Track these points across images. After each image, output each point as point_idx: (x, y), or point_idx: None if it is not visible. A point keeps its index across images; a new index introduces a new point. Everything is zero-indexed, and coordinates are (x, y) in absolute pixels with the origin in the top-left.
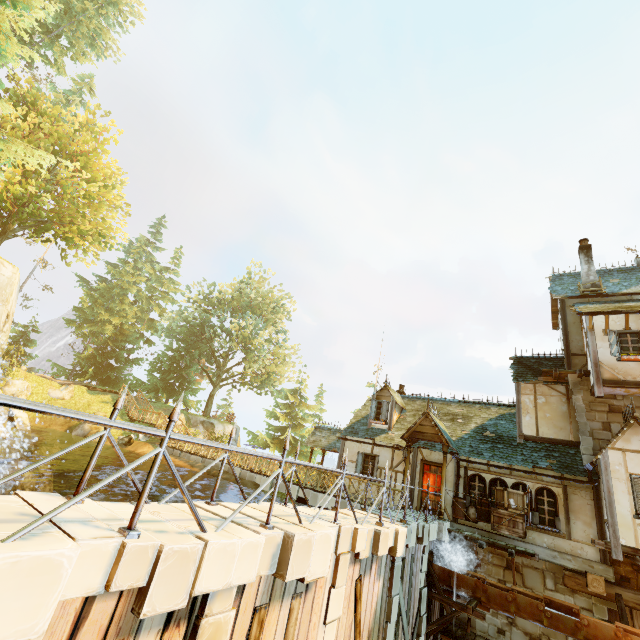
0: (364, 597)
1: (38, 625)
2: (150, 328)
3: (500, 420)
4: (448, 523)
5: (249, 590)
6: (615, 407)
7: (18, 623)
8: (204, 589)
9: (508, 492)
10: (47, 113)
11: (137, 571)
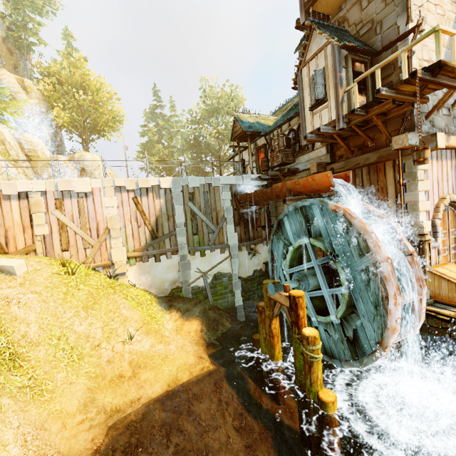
0: (145, 204)
1: None
2: (179, 154)
3: None
4: (257, 175)
5: (49, 194)
6: (341, 19)
7: None
8: (21, 191)
9: (274, 140)
10: (57, 72)
11: None
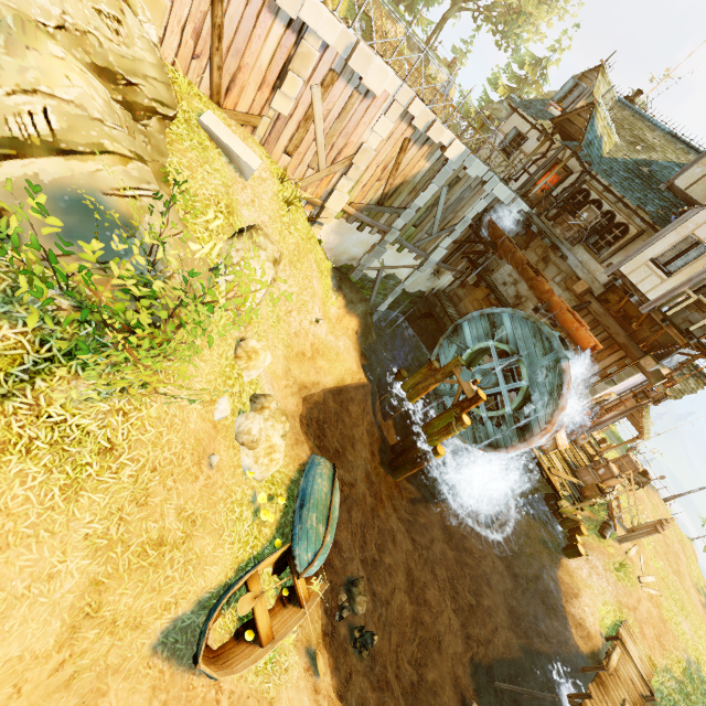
0: (409, 156)
1: None
2: None
3: (678, 167)
4: (527, 207)
5: (329, 54)
6: None
7: None
8: (304, 19)
9: (589, 207)
10: None
11: None
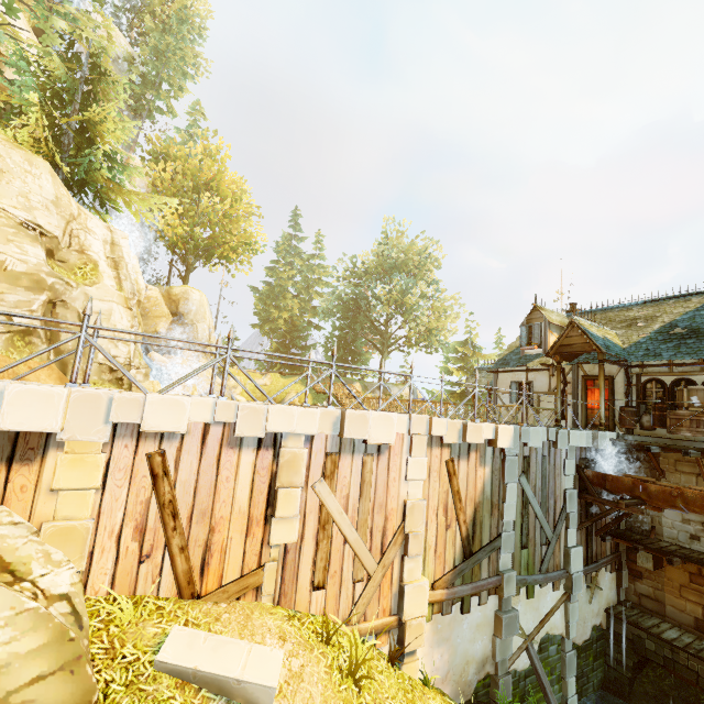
0: (462, 476)
1: (182, 427)
2: (315, 315)
3: (701, 311)
4: (612, 434)
5: (318, 441)
6: None
7: (173, 424)
8: (274, 430)
9: (688, 390)
10: (178, 157)
11: (228, 414)
